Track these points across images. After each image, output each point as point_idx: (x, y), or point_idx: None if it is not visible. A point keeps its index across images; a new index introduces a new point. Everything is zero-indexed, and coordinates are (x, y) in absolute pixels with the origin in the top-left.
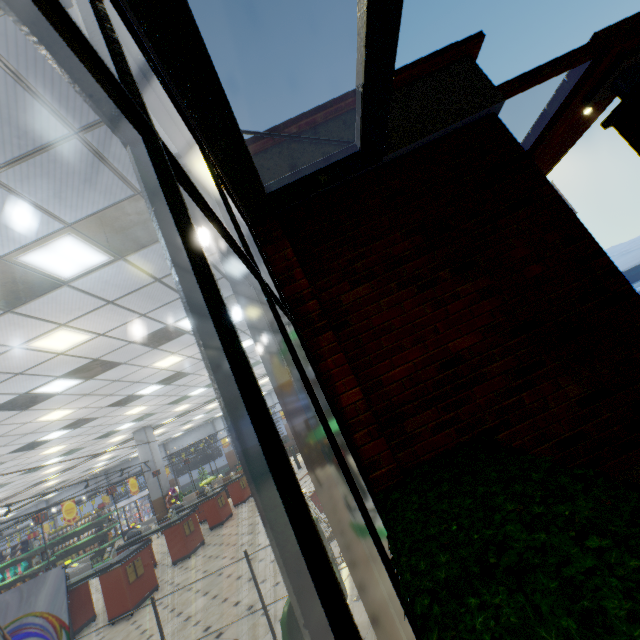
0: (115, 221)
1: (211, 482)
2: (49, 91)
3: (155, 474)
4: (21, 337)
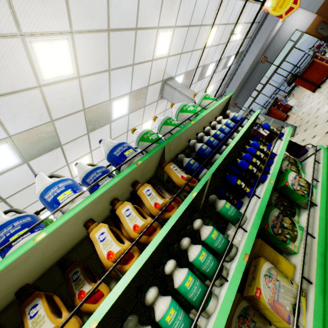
0: None
1: None
2: None
3: None
4: (242, 19)
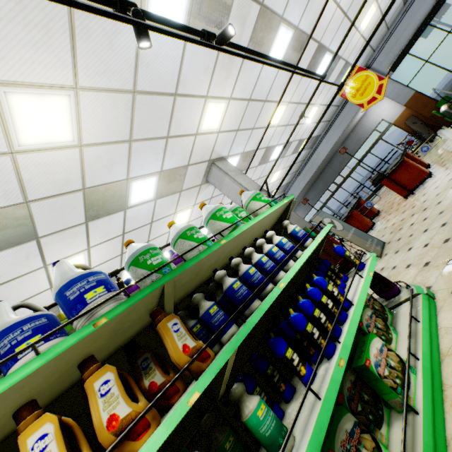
0: None
1: None
2: (378, 40)
3: None
4: (318, 100)
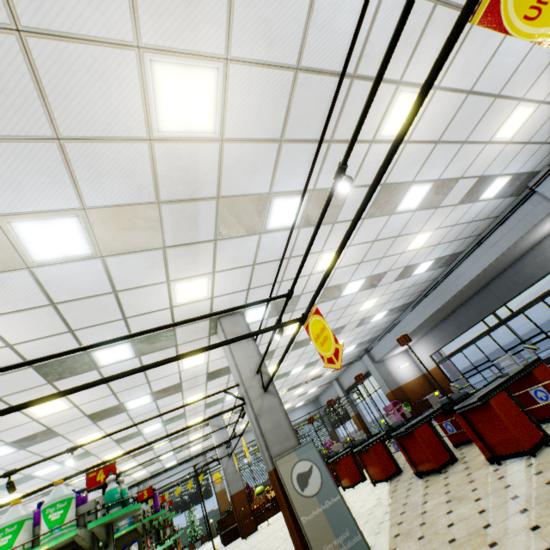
0: (515, 180)
1: (260, 492)
2: None
3: (311, 419)
4: (428, 226)
